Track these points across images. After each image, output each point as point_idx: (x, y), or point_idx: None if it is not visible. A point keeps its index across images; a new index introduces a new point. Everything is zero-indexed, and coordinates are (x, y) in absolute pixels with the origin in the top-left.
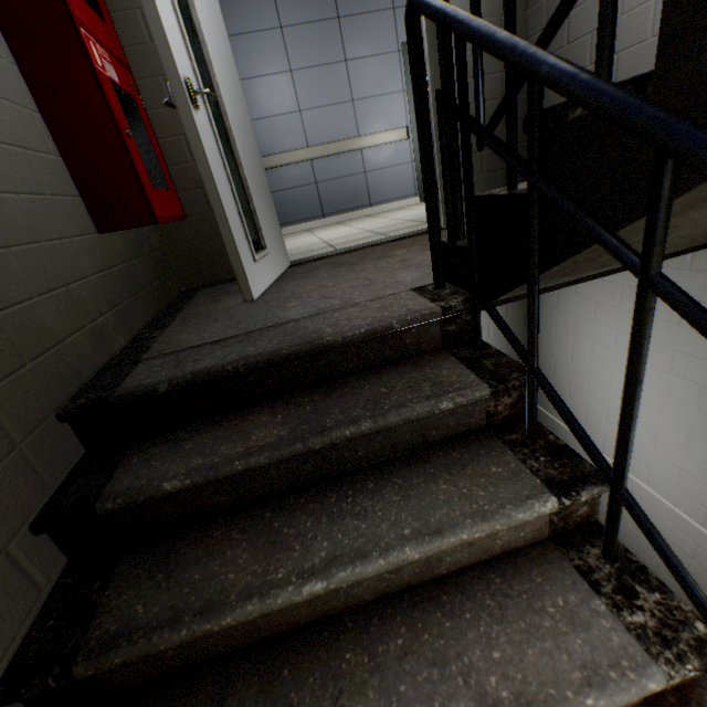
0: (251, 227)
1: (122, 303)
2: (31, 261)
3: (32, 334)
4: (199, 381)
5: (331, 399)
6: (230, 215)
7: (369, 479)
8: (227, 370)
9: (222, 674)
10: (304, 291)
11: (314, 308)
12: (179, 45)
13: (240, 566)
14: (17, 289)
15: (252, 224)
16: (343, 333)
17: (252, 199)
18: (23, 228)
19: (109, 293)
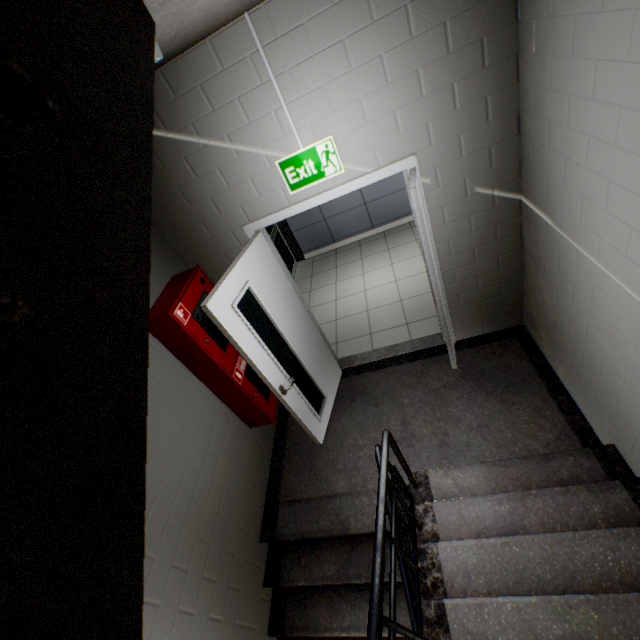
0: (316, 395)
1: (263, 452)
2: (240, 488)
3: (248, 519)
4: (304, 538)
5: (353, 553)
6: (306, 419)
7: (366, 591)
8: (313, 536)
9: (321, 639)
10: (346, 444)
11: (349, 483)
12: (274, 372)
13: (323, 615)
14: (241, 508)
15: (317, 392)
16: (357, 529)
17: (315, 382)
18: (235, 477)
19: (259, 455)
